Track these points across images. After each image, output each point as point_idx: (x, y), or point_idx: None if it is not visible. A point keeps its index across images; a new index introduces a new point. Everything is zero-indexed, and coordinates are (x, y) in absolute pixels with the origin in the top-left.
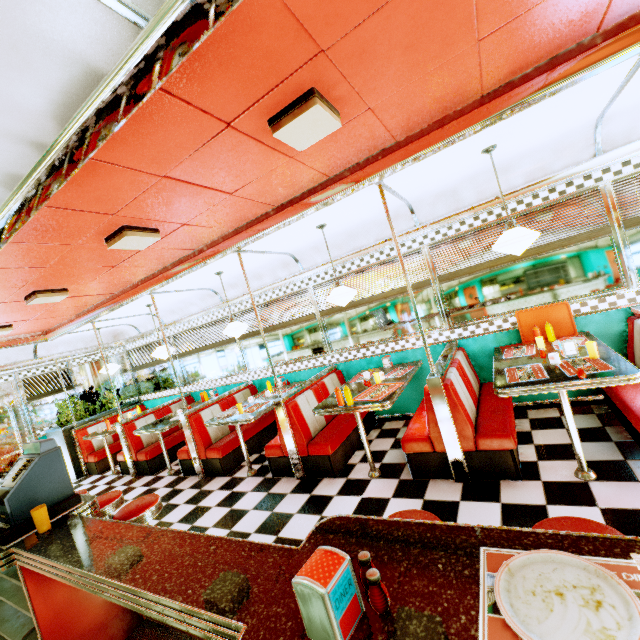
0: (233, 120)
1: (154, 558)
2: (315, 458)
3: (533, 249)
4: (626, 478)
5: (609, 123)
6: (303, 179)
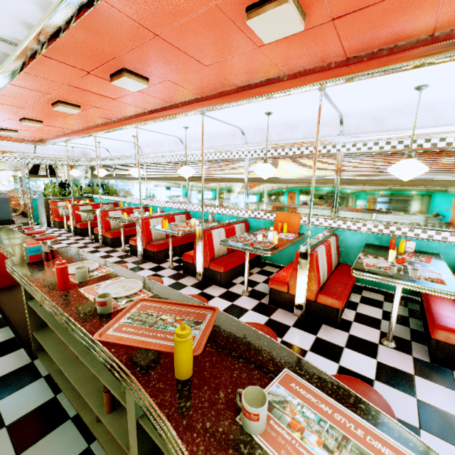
0: (91, 71)
1: (16, 242)
2: (148, 251)
3: (296, 179)
4: (258, 299)
5: (348, 118)
6: (155, 101)
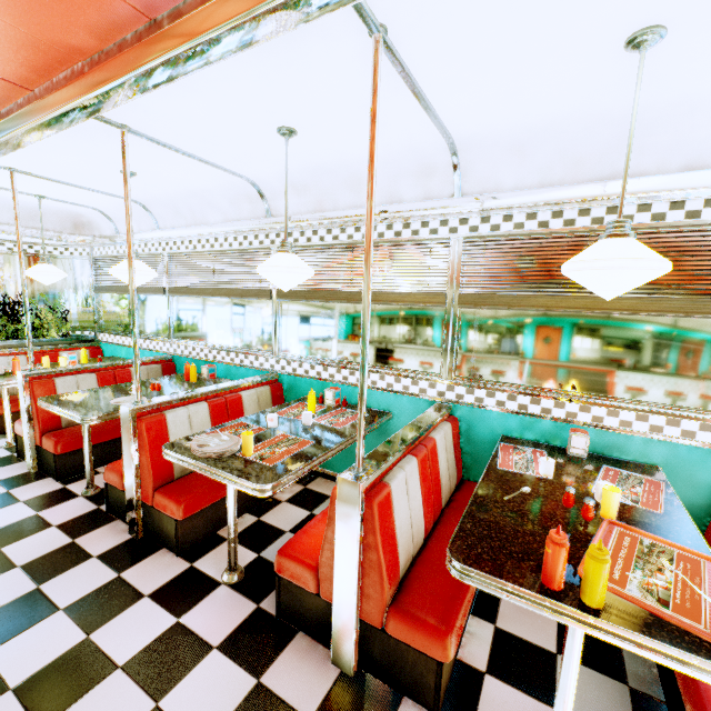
0: None
1: None
2: (398, 646)
3: None
4: None
5: None
6: None
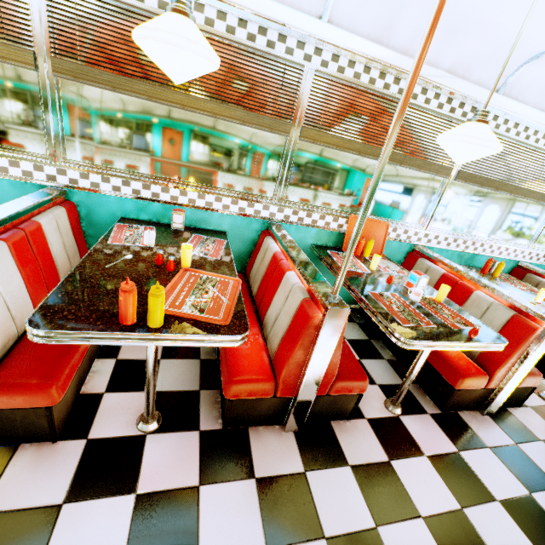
0: None
1: None
2: (2, 414)
3: (401, 156)
4: (419, 409)
5: (535, 65)
6: None
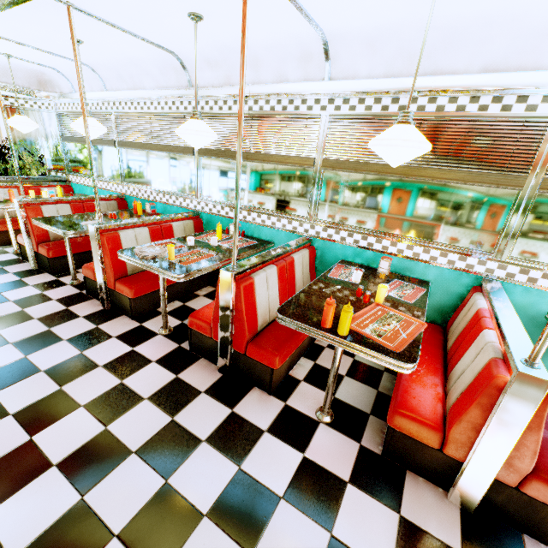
0: None
1: None
2: (252, 362)
3: None
4: None
5: None
6: None
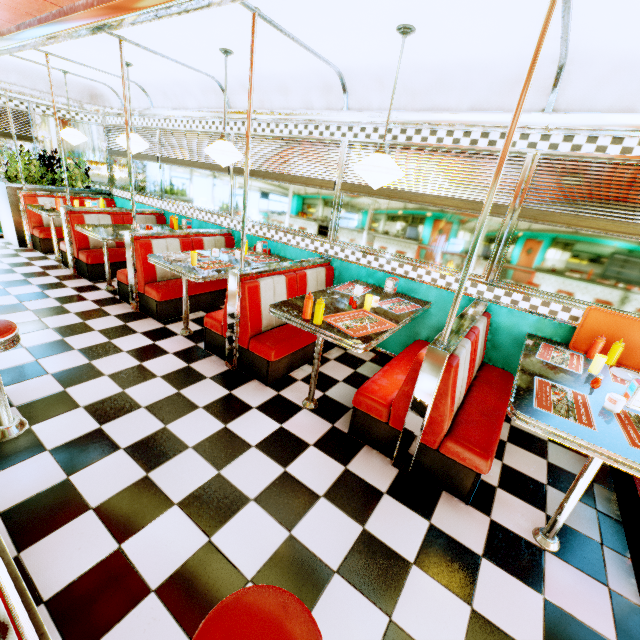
0: None
1: None
2: (253, 356)
3: None
4: (594, 572)
5: None
6: None
